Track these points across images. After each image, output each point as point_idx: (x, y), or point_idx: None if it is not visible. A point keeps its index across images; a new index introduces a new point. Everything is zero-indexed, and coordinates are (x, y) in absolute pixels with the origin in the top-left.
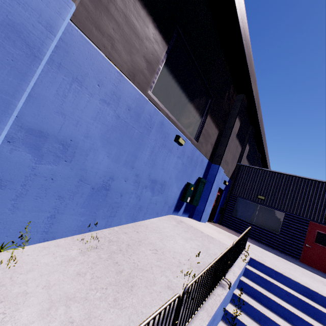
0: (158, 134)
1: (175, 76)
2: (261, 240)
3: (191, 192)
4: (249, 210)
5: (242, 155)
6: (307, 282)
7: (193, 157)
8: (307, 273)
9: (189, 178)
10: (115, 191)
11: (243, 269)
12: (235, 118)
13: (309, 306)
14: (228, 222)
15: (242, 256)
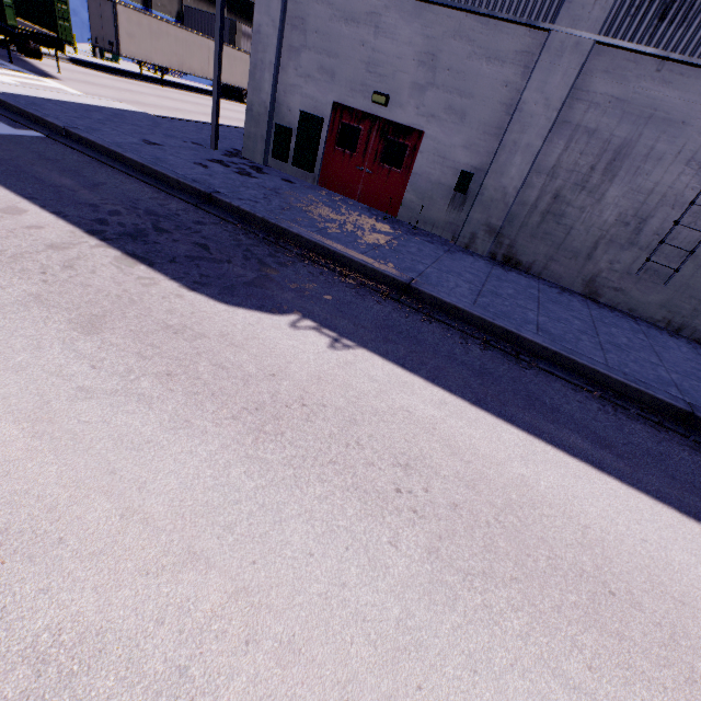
0: None
1: None
2: None
3: None
4: None
5: None
6: None
7: None
8: None
9: None
10: None
11: None
12: None
13: None
14: None
15: None
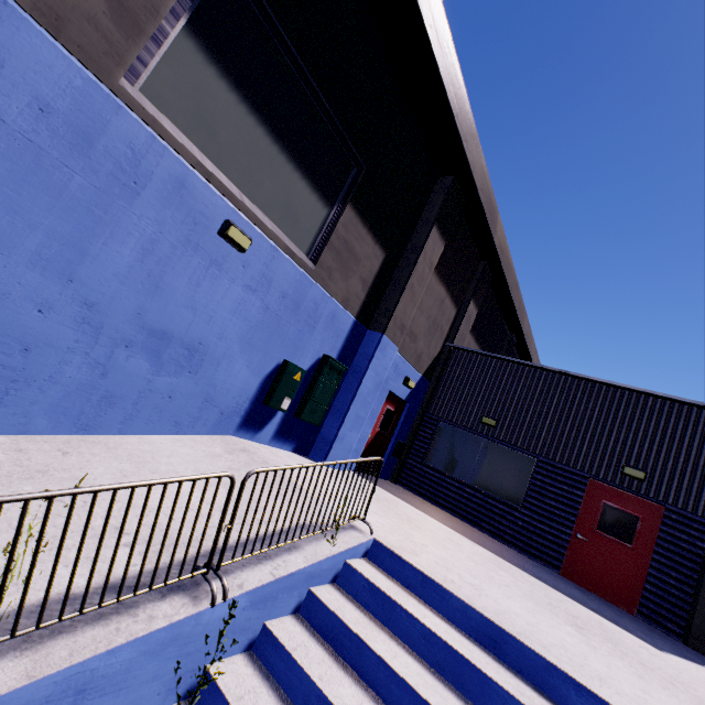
0: (169, 208)
1: (232, 74)
2: (479, 522)
3: (296, 387)
4: (463, 451)
5: (458, 326)
6: (512, 610)
7: (302, 299)
8: (549, 596)
9: (292, 350)
10: (0, 332)
11: (326, 563)
12: (428, 229)
13: (470, 671)
14: (415, 478)
15: (349, 535)
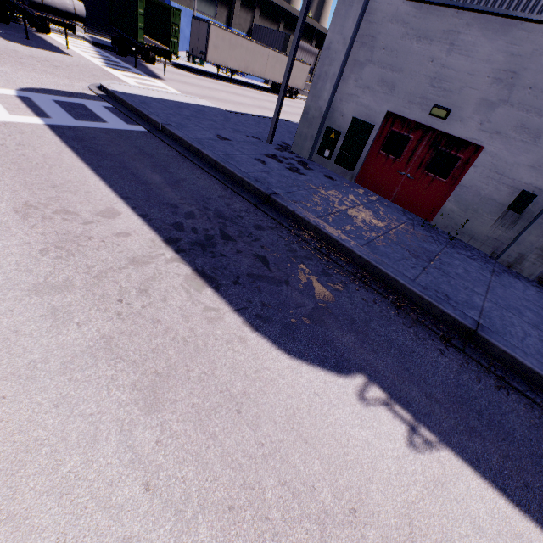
0: None
1: None
2: None
3: None
4: None
5: (254, 17)
6: None
7: None
8: None
9: None
10: None
11: None
12: None
13: None
14: None
15: None
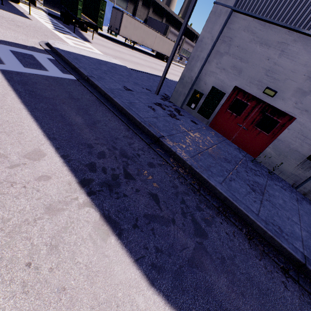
0: None
1: None
2: None
3: None
4: None
5: (149, 13)
6: None
7: None
8: None
9: None
10: None
11: None
12: (139, 0)
13: None
14: None
15: None
